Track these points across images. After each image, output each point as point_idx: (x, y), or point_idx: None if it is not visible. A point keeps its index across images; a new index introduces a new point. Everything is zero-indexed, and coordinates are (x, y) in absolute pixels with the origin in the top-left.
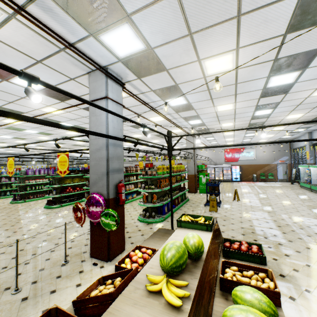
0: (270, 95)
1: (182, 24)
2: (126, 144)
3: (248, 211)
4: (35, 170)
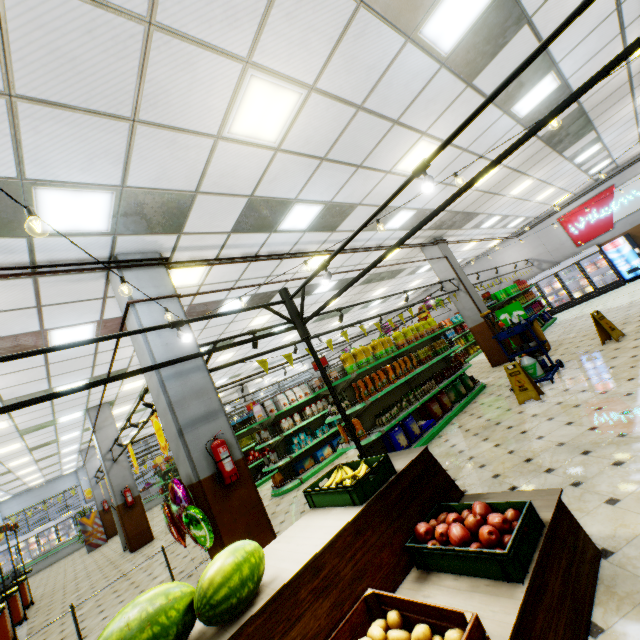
0: (487, 59)
1: (98, 122)
2: (336, 325)
3: (639, 361)
4: None
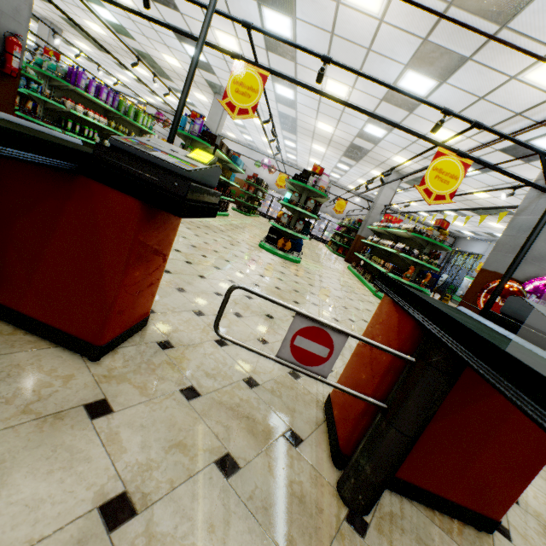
0: None
1: None
2: (251, 121)
3: None
4: (88, 81)
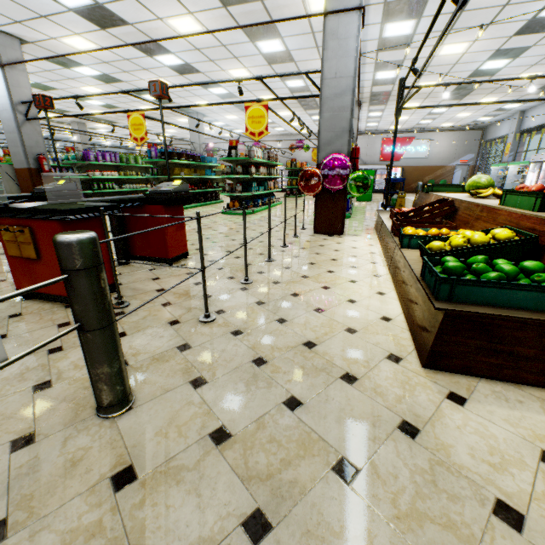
0: (528, 33)
1: None
2: (226, 119)
3: None
4: (96, 154)
